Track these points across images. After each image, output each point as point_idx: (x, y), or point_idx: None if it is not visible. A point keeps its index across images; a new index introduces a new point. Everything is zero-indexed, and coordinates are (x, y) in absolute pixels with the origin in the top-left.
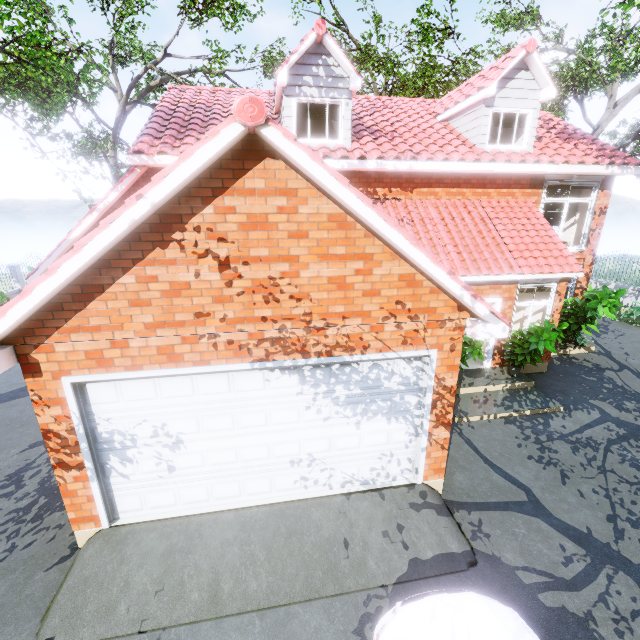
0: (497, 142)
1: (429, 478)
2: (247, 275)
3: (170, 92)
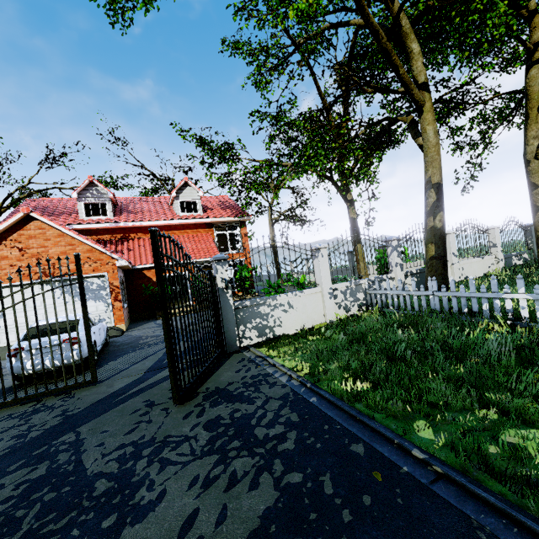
0: (186, 212)
1: (118, 324)
2: (30, 252)
3: (25, 202)
